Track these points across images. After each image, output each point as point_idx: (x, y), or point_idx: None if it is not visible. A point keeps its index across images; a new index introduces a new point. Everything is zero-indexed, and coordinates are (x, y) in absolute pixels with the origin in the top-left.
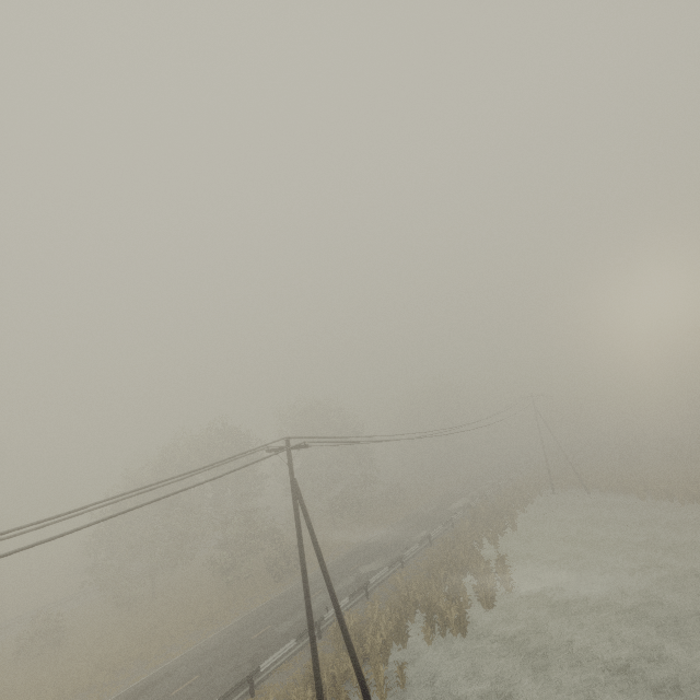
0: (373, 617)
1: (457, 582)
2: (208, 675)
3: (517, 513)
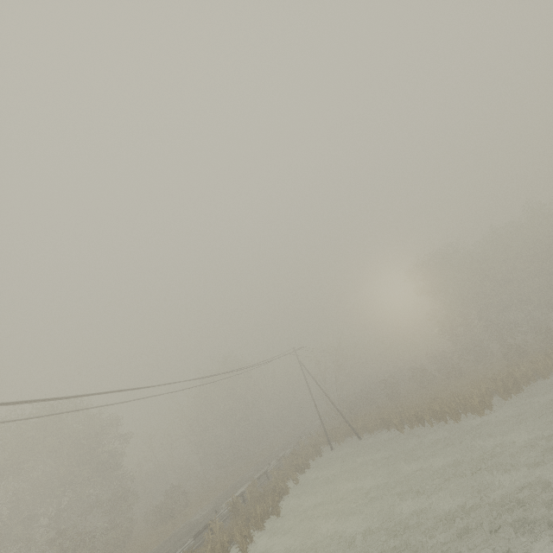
0: None
1: None
2: None
3: (288, 487)
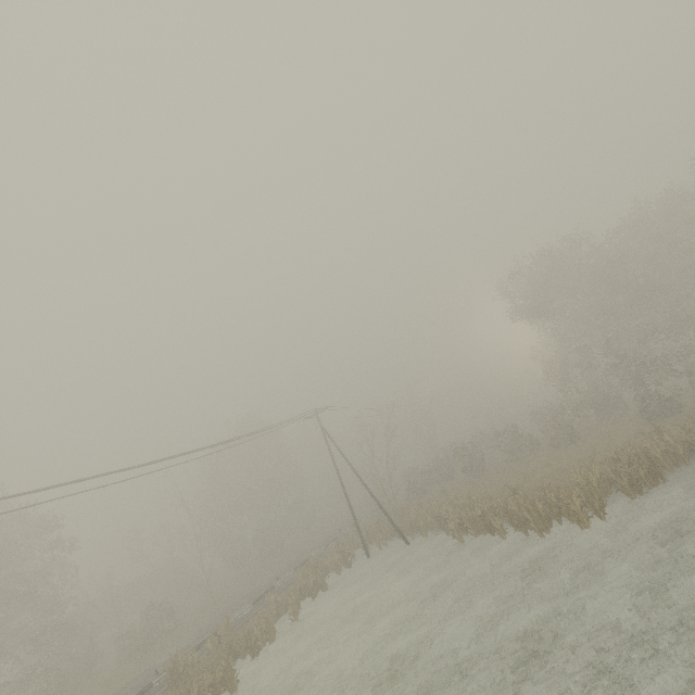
0: None
1: None
2: None
3: (274, 630)
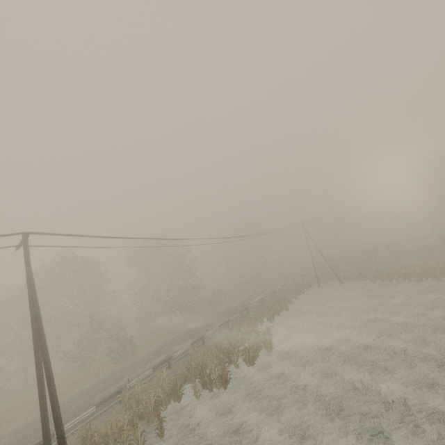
0: (159, 382)
1: (232, 349)
2: (18, 444)
3: (292, 300)
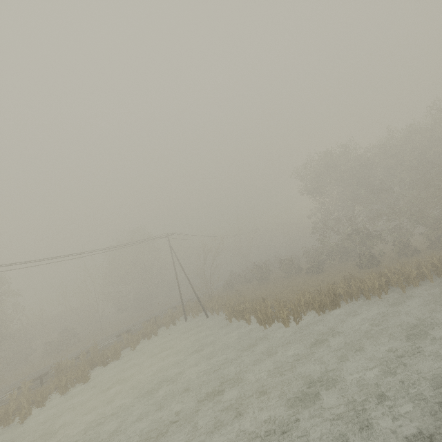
0: None
1: None
2: None
3: (119, 354)
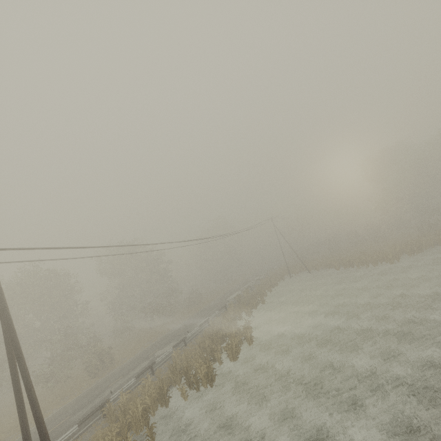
0: (144, 389)
1: (215, 347)
2: None
3: (267, 293)
